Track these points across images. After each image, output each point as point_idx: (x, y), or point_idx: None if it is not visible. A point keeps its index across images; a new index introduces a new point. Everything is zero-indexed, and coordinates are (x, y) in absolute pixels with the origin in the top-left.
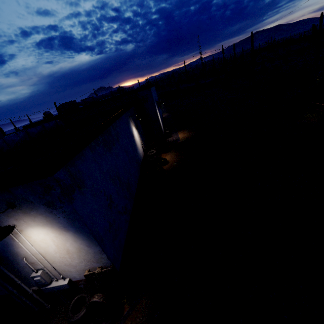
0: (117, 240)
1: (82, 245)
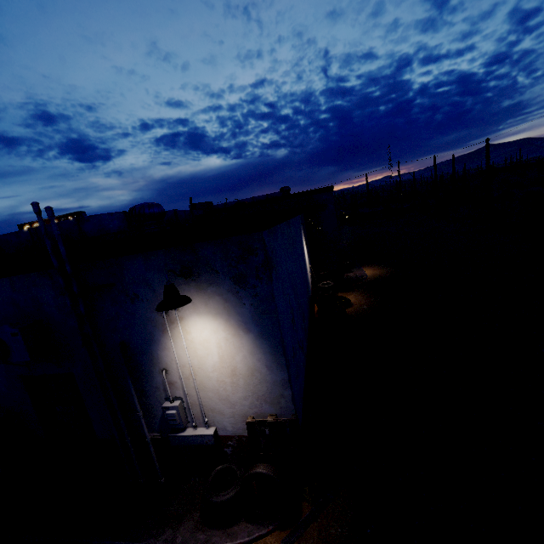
0: (298, 383)
1: (260, 364)
